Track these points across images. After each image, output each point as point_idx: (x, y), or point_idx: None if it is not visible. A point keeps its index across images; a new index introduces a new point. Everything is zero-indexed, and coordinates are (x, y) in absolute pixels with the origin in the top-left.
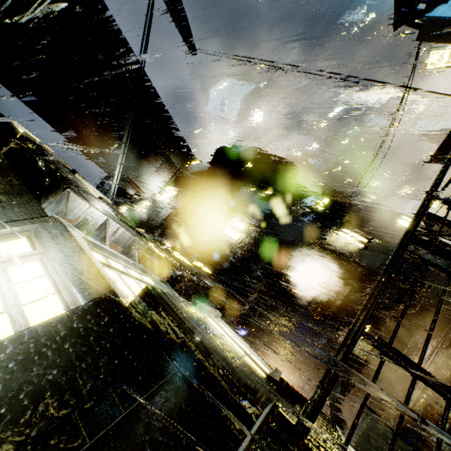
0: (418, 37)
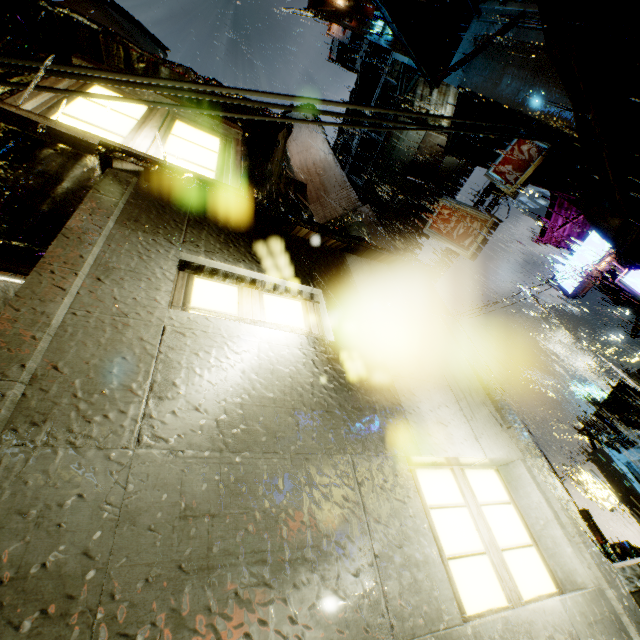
0: (590, 453)
